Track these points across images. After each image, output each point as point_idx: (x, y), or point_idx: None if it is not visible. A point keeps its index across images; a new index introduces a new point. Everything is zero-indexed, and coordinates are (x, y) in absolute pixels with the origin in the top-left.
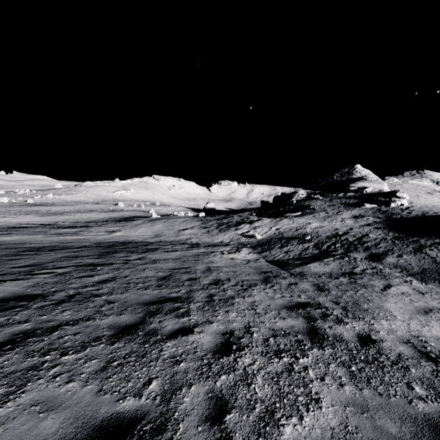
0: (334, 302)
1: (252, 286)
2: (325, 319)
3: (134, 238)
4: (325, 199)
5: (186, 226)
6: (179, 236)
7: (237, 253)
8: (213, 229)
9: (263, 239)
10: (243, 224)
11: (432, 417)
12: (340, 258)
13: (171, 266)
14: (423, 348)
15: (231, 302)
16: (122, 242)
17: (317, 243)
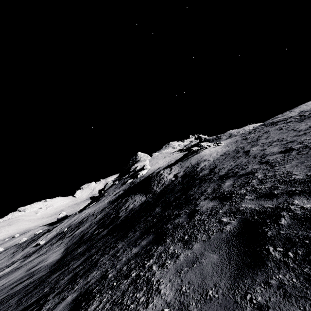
0: None
1: None
2: None
3: None
4: (118, 183)
5: (0, 259)
6: None
7: (4, 270)
8: (19, 250)
9: (45, 243)
10: (44, 234)
11: None
12: (55, 243)
13: None
14: None
15: None
16: None
17: (65, 233)
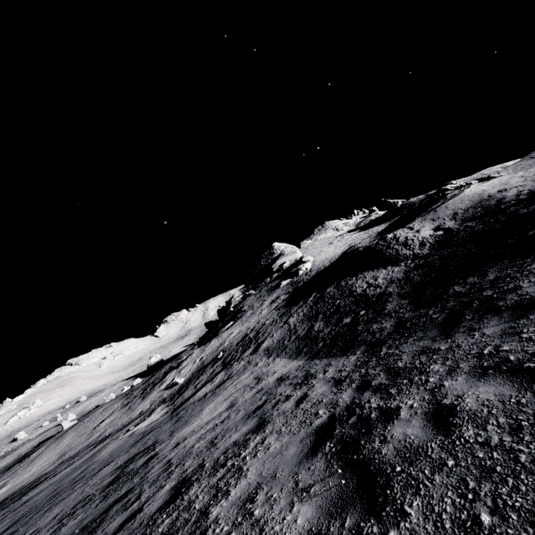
0: (171, 431)
1: (111, 461)
2: (140, 458)
3: (24, 482)
4: (256, 292)
5: (104, 416)
6: (90, 438)
7: (146, 419)
8: (136, 400)
9: (185, 380)
10: (169, 373)
11: (120, 496)
12: (230, 367)
13: (42, 494)
14: (183, 439)
15: (67, 498)
16: (1, 501)
17: (226, 357)
